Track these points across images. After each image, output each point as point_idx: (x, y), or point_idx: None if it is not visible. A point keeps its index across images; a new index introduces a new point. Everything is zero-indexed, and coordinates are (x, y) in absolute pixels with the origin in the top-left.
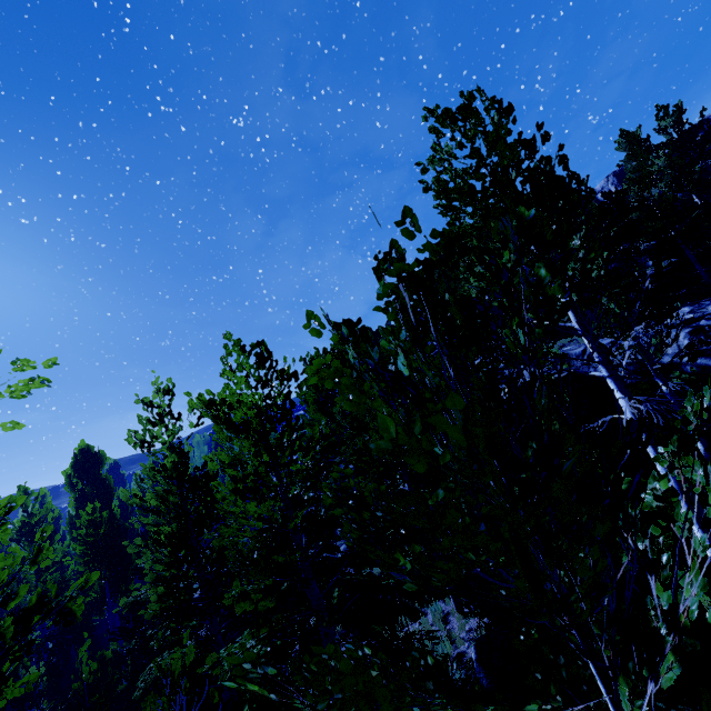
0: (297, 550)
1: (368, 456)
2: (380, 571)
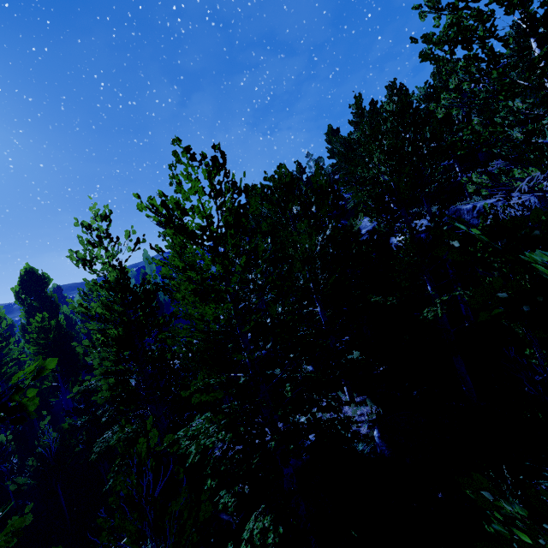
0: (255, 350)
1: (290, 281)
2: (280, 372)
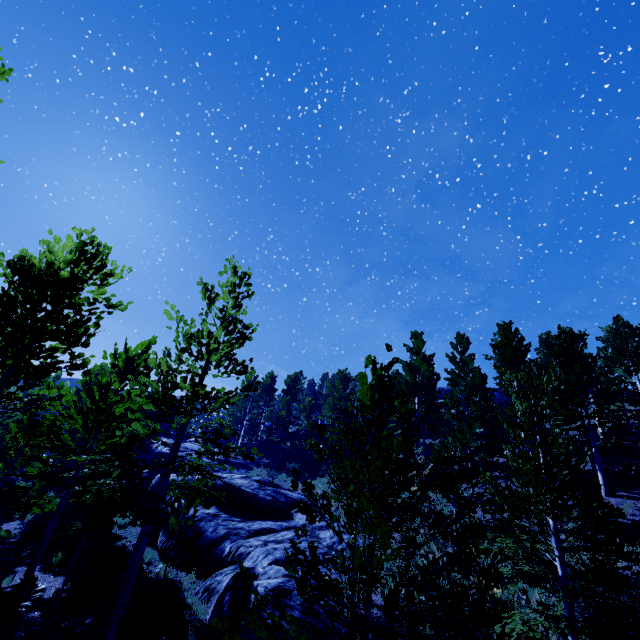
0: None
1: None
2: None
